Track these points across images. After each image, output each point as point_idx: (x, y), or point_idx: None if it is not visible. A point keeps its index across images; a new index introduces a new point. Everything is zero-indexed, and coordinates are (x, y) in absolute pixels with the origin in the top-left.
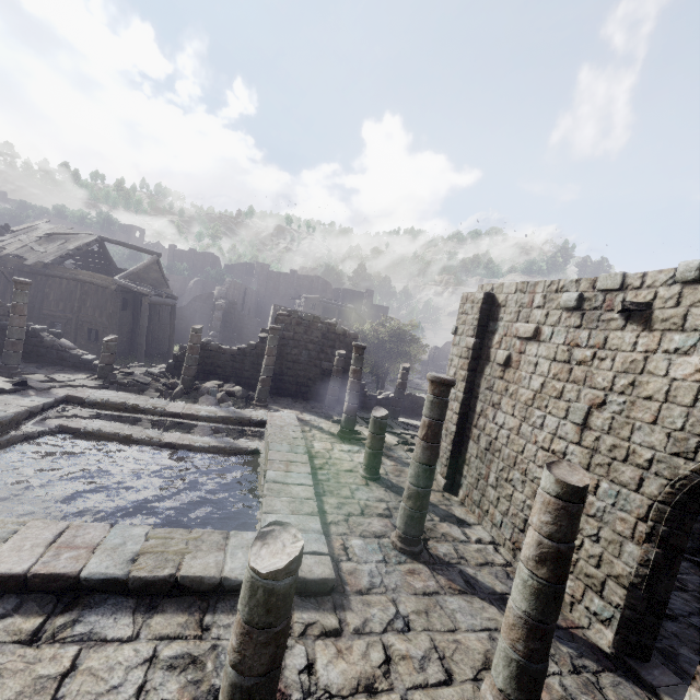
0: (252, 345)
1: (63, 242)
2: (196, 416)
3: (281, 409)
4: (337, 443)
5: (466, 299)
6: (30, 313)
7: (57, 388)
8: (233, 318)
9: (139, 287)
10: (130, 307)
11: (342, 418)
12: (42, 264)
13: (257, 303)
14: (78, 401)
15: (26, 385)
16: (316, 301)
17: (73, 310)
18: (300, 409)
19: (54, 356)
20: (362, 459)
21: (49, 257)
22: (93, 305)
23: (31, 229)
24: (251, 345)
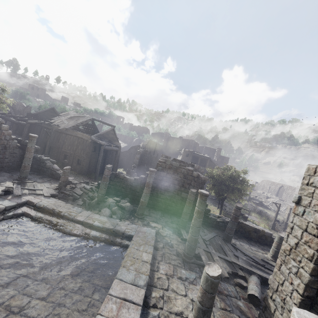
0: (142, 177)
1: (76, 120)
2: (91, 224)
3: (150, 222)
4: (178, 267)
5: (314, 171)
6: (58, 150)
7: (28, 194)
8: (145, 158)
9: (100, 141)
10: (97, 150)
11: (186, 244)
12: (65, 129)
13: (162, 151)
14: (32, 205)
15: (11, 191)
16: (189, 152)
17: (73, 150)
18: (162, 223)
19: (49, 172)
20: (195, 295)
21: (69, 126)
22: (81, 148)
23: (67, 114)
24: (141, 177)
